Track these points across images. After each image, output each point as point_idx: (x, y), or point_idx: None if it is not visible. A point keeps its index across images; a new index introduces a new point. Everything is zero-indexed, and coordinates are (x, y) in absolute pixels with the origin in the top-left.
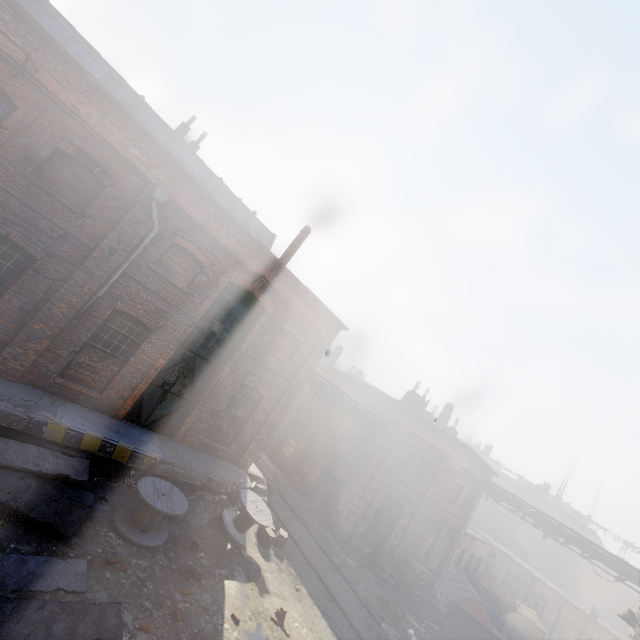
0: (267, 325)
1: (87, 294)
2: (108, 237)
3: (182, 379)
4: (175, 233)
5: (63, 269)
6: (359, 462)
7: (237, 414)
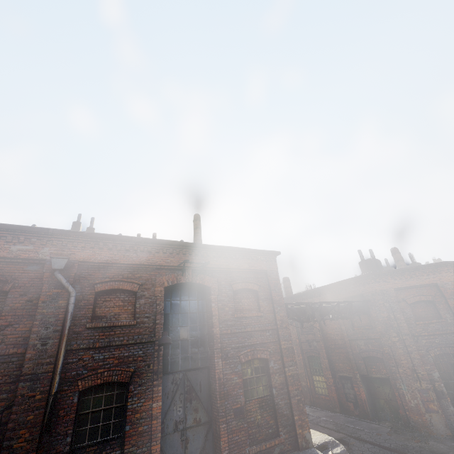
0: (220, 298)
1: (41, 400)
2: (33, 331)
3: (189, 405)
4: (92, 284)
5: (5, 394)
6: (384, 349)
7: (259, 396)
